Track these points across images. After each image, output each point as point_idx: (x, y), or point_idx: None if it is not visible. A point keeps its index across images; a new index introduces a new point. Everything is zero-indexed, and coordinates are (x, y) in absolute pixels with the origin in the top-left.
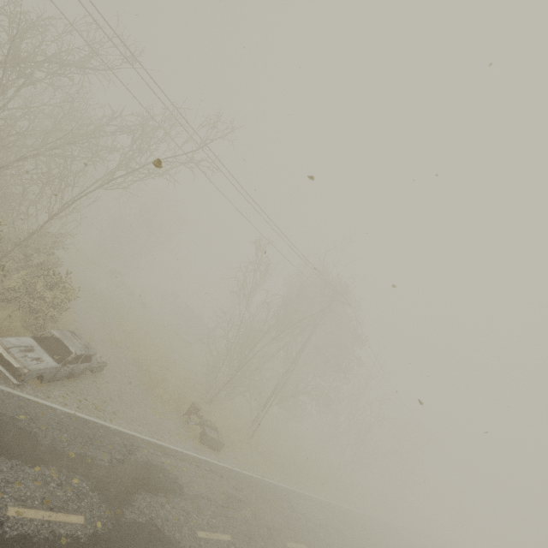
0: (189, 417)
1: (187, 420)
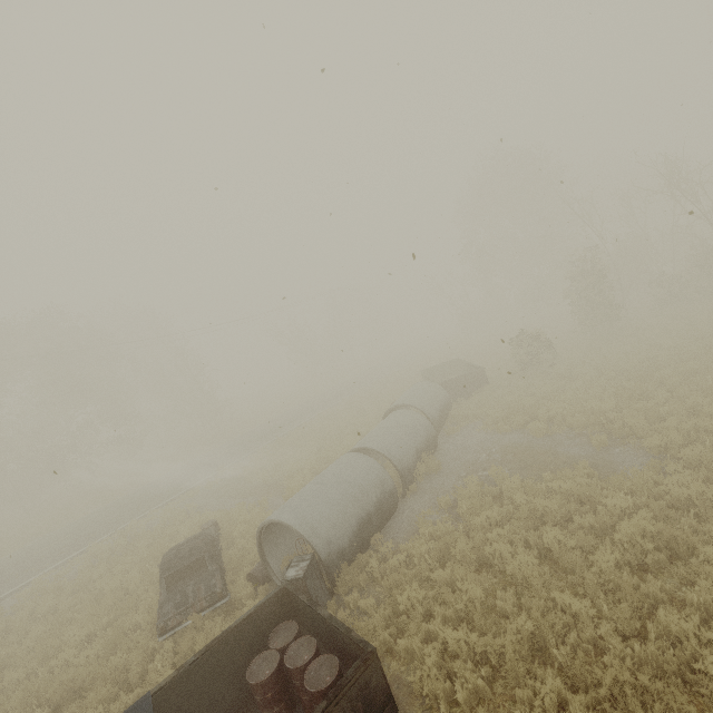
0: None
1: None
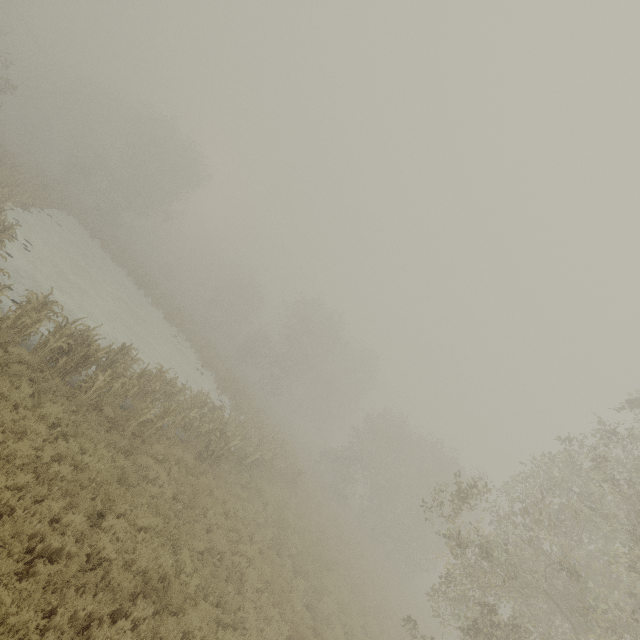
0: None
1: None
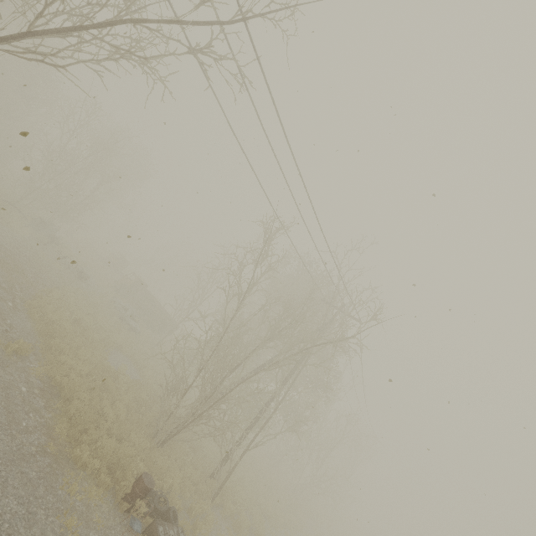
0: (132, 504)
1: (129, 524)
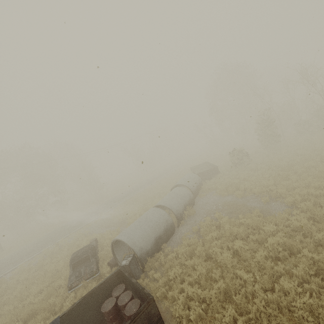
0: None
1: None
